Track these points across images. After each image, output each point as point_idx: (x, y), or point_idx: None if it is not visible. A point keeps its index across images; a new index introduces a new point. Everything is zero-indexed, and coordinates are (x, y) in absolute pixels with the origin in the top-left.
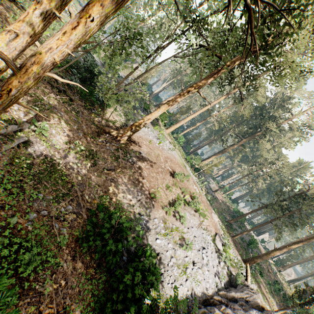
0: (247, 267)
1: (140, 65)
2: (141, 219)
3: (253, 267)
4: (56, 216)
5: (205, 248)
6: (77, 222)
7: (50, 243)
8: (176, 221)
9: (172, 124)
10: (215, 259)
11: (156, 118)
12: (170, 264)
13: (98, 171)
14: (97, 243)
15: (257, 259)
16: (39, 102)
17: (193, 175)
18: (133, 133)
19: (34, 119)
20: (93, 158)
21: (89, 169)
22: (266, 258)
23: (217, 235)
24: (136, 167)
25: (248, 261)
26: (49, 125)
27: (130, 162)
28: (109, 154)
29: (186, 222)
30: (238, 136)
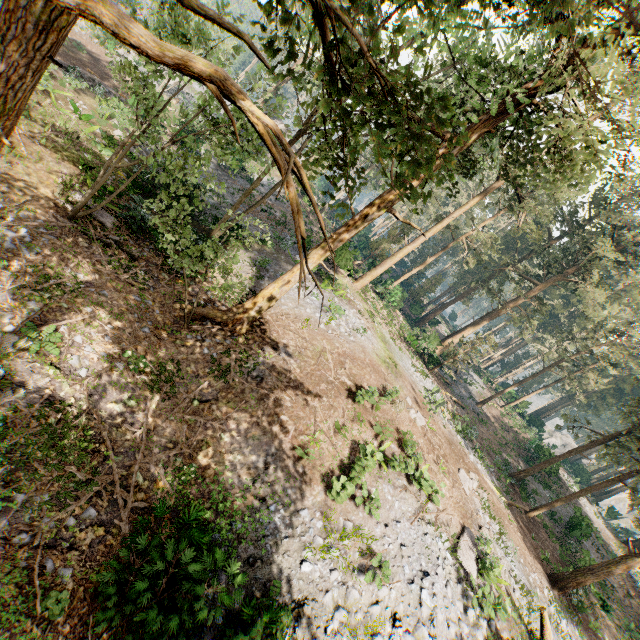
0: (542, 617)
1: (272, 166)
2: (268, 513)
3: (582, 590)
4: (53, 541)
5: (430, 575)
6: (105, 546)
7: (22, 616)
8: (356, 510)
9: (375, 264)
10: (455, 600)
11: (330, 261)
12: (331, 626)
13: (177, 410)
14: (129, 608)
15: (586, 576)
16: (54, 281)
17: (421, 377)
18: (260, 313)
19: (30, 323)
20: (169, 380)
21: (156, 407)
22: (607, 575)
23: (465, 533)
24: (267, 387)
25: (561, 581)
26: (69, 328)
27: (254, 378)
28: (207, 366)
29: (382, 511)
30: (526, 277)
